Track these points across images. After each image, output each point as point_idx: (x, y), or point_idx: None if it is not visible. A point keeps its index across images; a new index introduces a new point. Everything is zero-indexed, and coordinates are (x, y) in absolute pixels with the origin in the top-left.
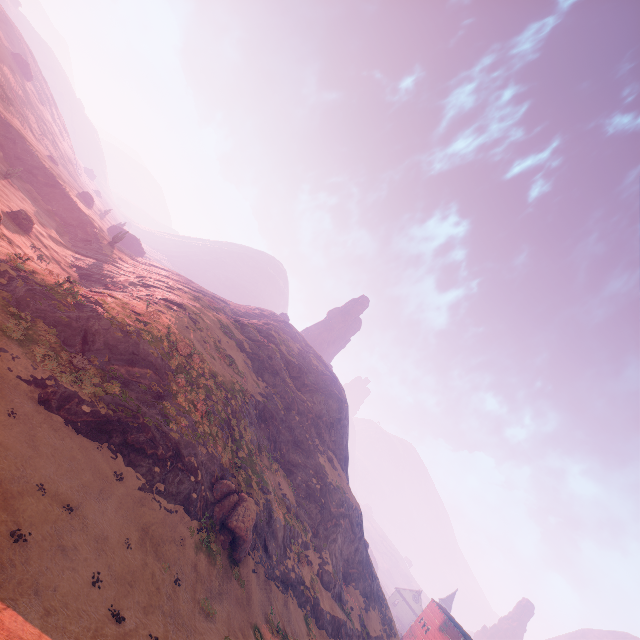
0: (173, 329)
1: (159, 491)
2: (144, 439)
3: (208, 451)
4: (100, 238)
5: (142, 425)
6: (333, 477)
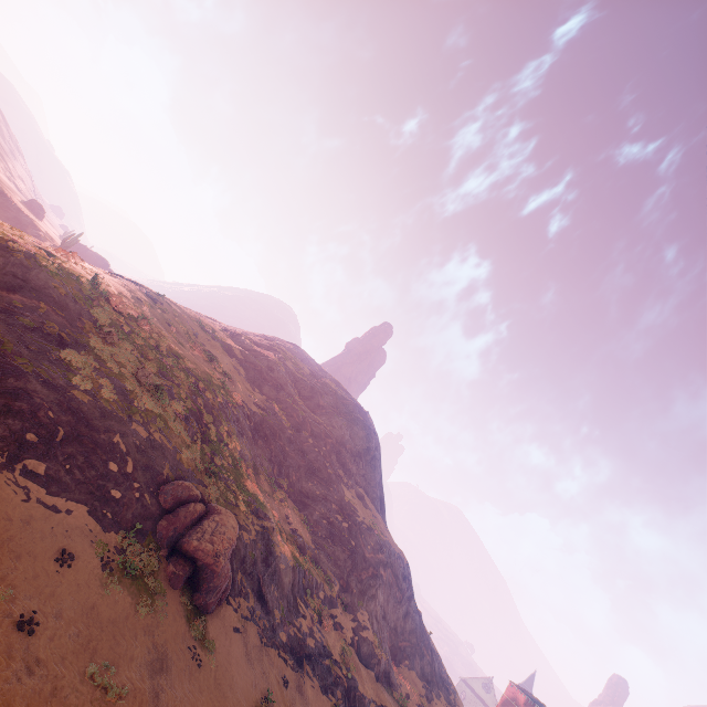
0: (109, 286)
1: (30, 472)
2: (8, 386)
3: (152, 436)
4: (44, 241)
5: (8, 366)
6: (365, 516)
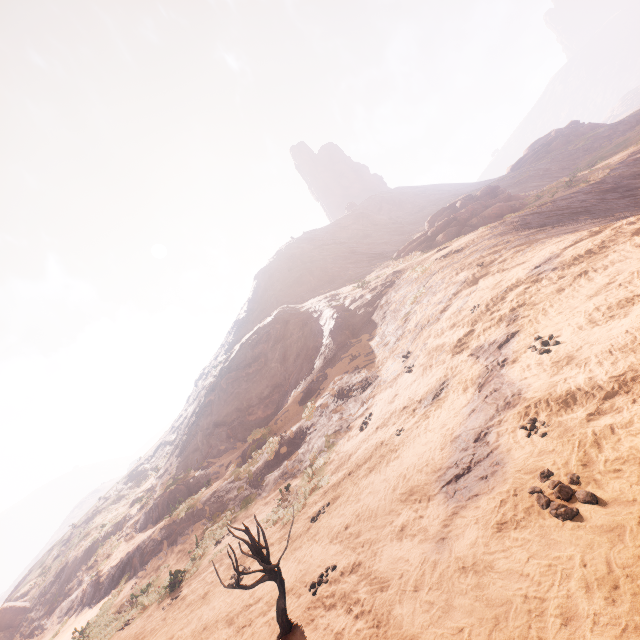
0: None
1: None
2: None
3: None
4: None
5: None
6: None
